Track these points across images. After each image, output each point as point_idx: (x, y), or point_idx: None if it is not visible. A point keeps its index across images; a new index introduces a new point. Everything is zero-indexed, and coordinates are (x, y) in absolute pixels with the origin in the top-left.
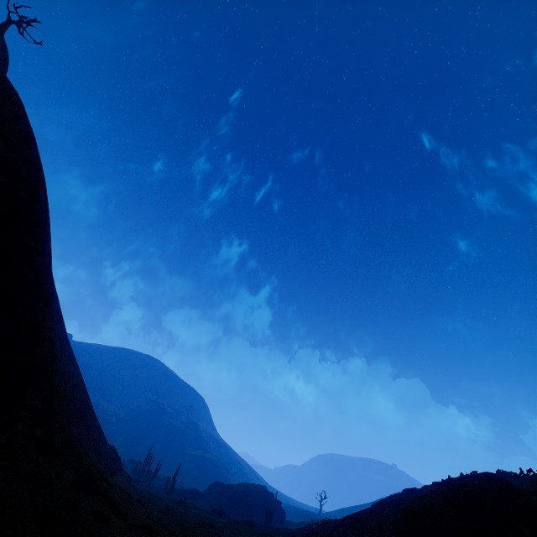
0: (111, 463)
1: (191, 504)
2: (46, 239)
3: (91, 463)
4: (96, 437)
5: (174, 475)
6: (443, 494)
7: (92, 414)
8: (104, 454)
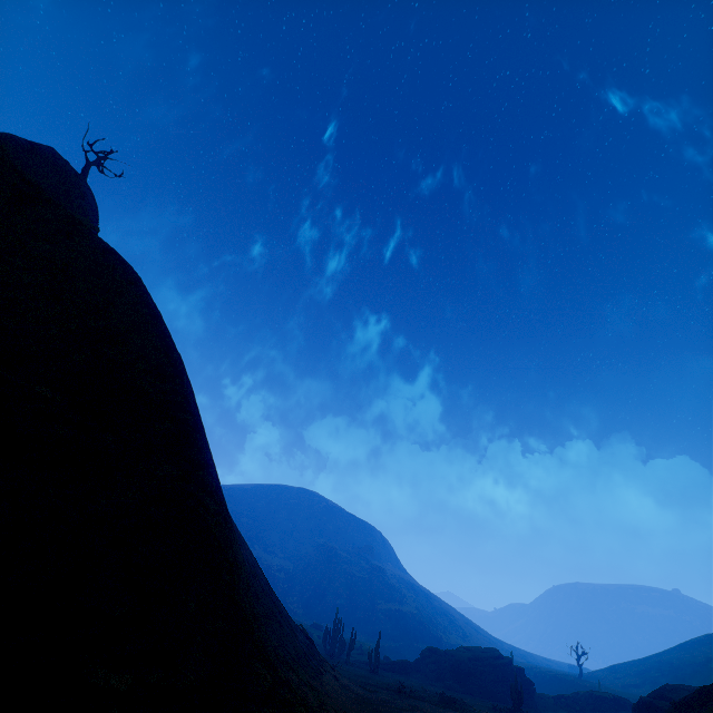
0: (312, 660)
1: (411, 691)
2: (206, 440)
3: (309, 692)
4: (288, 632)
5: (376, 647)
6: None
7: (275, 599)
8: (302, 651)
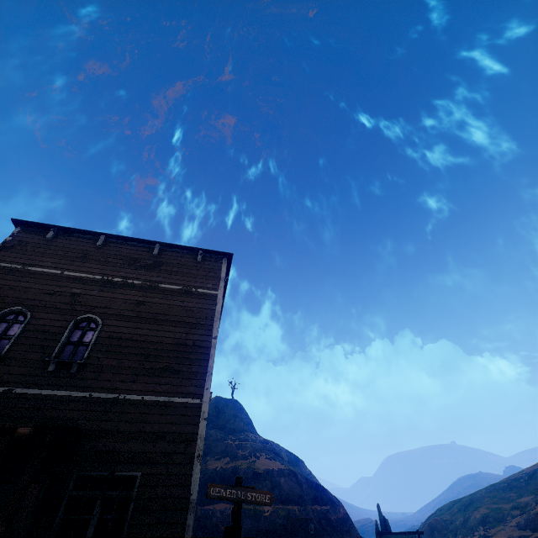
0: None
1: None
2: None
3: None
4: None
5: None
6: (427, 525)
7: None
8: None
